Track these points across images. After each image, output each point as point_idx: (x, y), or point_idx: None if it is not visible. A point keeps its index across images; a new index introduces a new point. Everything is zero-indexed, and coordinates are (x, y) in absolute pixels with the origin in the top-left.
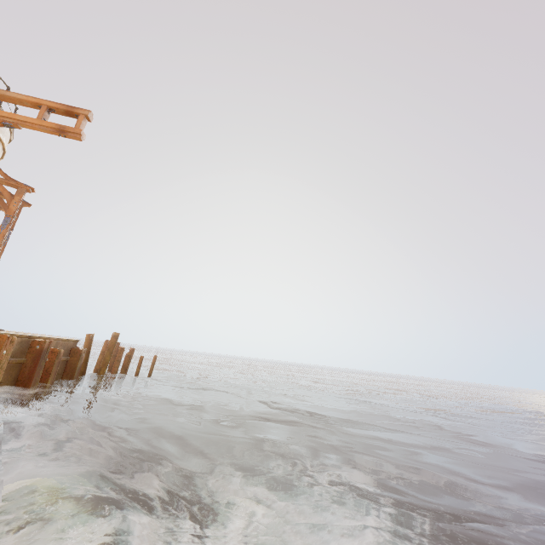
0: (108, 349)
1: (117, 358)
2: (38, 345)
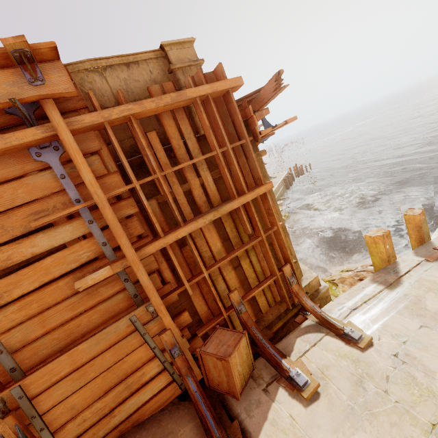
0: (296, 169)
1: (299, 170)
2: (287, 177)
